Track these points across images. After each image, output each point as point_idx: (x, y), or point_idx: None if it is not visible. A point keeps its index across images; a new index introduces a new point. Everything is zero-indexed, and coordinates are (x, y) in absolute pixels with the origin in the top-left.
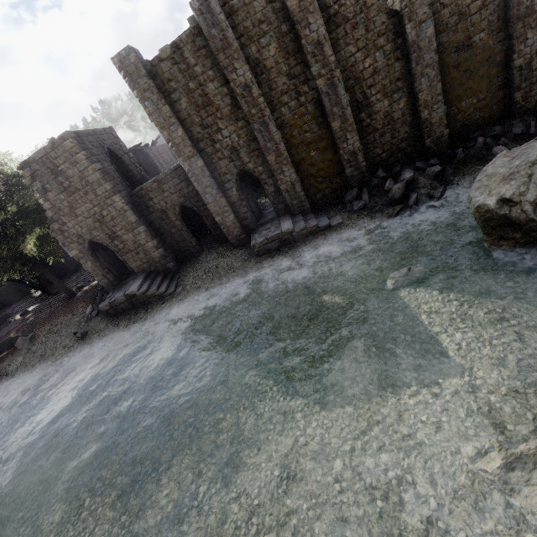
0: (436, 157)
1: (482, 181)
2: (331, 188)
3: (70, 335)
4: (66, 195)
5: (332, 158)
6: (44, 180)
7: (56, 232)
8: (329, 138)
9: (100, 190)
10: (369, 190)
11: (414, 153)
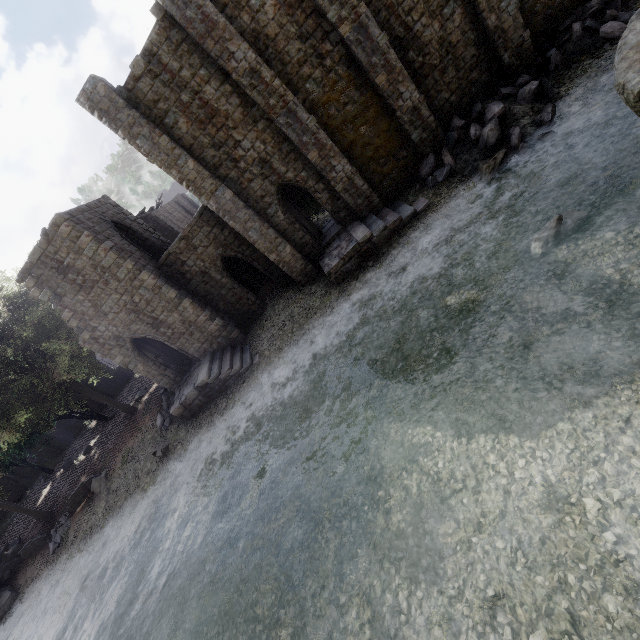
0: (523, 74)
1: (629, 57)
2: (399, 166)
3: (149, 457)
4: (84, 293)
5: (389, 126)
6: (52, 285)
7: (89, 342)
8: (377, 102)
9: (121, 272)
10: (449, 150)
11: (491, 80)
